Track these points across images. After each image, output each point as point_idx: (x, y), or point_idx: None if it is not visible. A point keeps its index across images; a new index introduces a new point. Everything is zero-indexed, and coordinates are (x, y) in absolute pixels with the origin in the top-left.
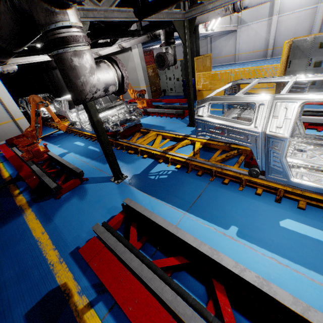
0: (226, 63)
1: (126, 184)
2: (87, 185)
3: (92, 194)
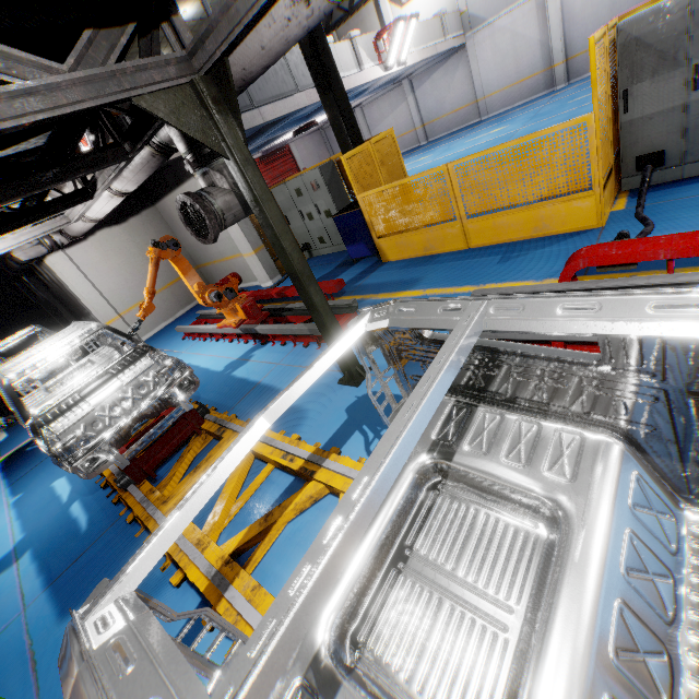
0: (460, 127)
1: None
2: None
3: None
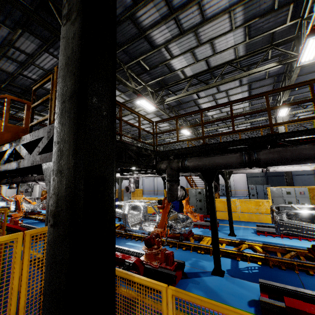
0: None
1: None
2: None
3: None
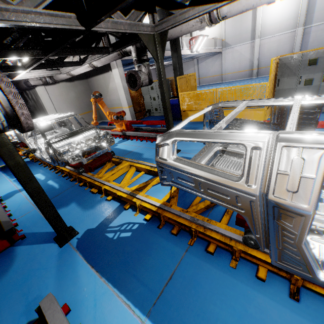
0: (213, 83)
1: (72, 248)
2: (19, 249)
3: (18, 266)
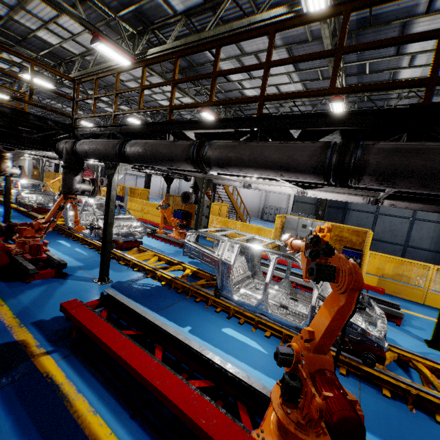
0: None
1: None
2: None
3: None
